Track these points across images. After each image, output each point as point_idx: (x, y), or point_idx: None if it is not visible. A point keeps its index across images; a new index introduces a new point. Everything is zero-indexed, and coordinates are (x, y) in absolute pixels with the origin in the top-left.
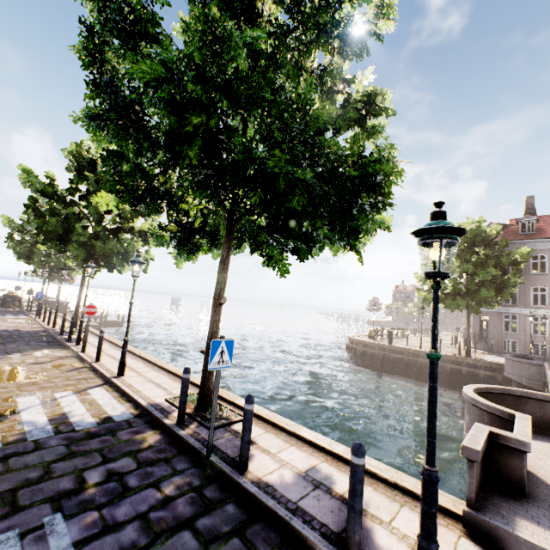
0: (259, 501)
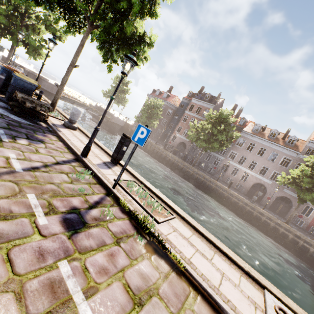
0: None
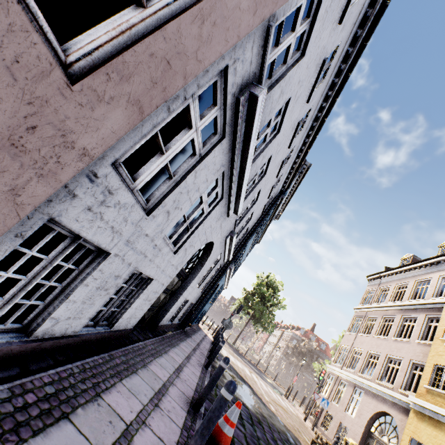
0: None
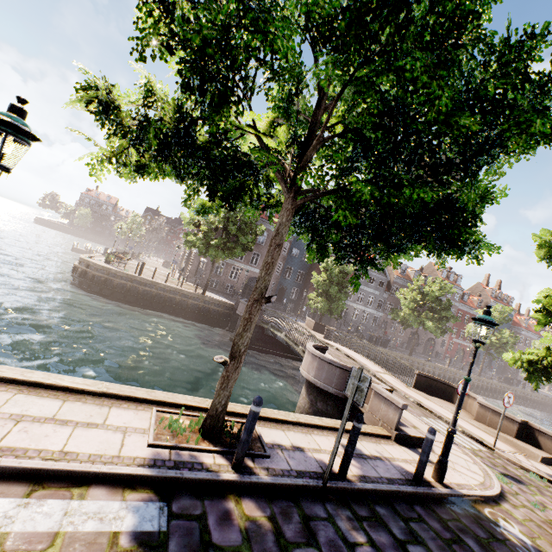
0: (378, 491)
